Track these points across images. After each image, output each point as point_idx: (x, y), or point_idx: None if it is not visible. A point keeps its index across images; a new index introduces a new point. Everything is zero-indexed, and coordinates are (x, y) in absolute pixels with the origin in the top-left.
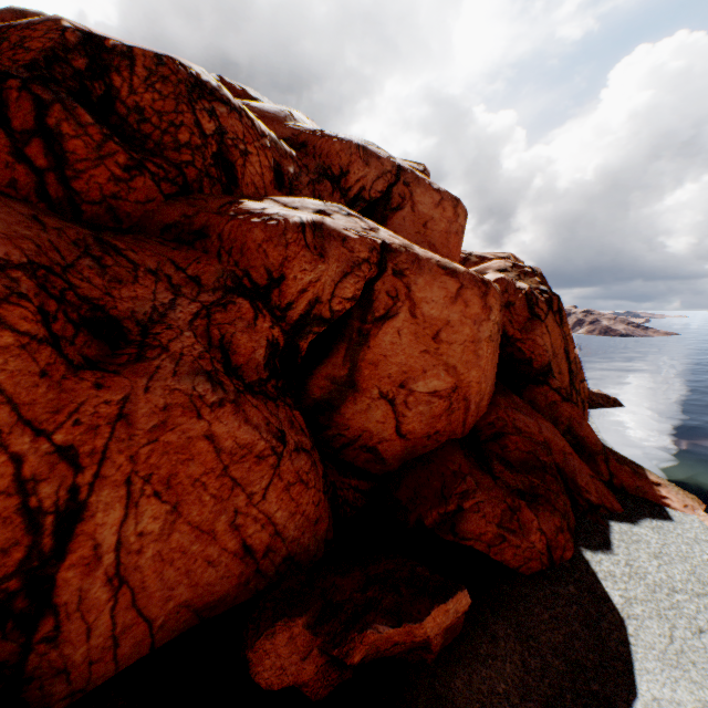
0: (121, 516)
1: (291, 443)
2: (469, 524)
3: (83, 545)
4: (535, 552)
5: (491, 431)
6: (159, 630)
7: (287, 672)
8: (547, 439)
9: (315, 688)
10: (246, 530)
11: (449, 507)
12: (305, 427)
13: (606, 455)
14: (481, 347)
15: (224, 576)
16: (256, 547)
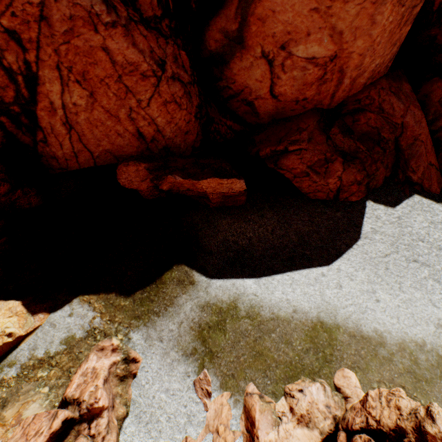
0: (60, 90)
1: (169, 72)
2: (287, 161)
3: (44, 100)
4: (326, 189)
5: (353, 107)
6: (97, 158)
7: (133, 183)
8: (405, 124)
9: (146, 194)
10: (138, 123)
11: (279, 148)
12: (189, 67)
13: None
14: (382, 12)
15: (128, 145)
16: (145, 135)
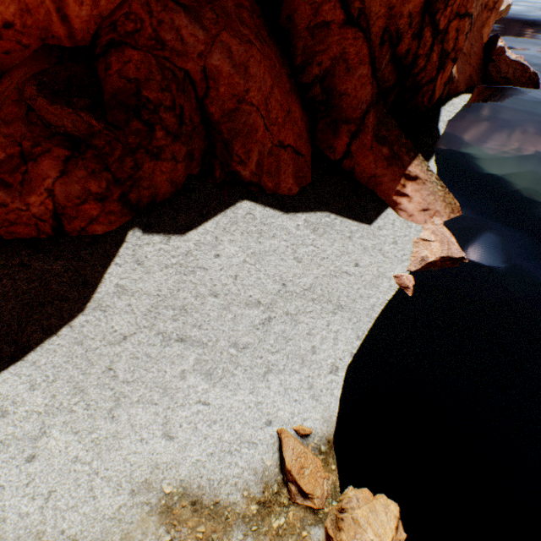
0: None
1: None
2: None
3: None
4: (29, 218)
5: (107, 40)
6: None
7: None
8: (212, 72)
9: None
10: None
11: None
12: None
13: (362, 127)
14: None
15: None
16: None
